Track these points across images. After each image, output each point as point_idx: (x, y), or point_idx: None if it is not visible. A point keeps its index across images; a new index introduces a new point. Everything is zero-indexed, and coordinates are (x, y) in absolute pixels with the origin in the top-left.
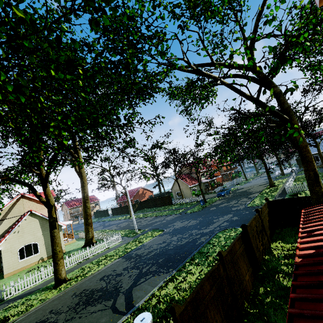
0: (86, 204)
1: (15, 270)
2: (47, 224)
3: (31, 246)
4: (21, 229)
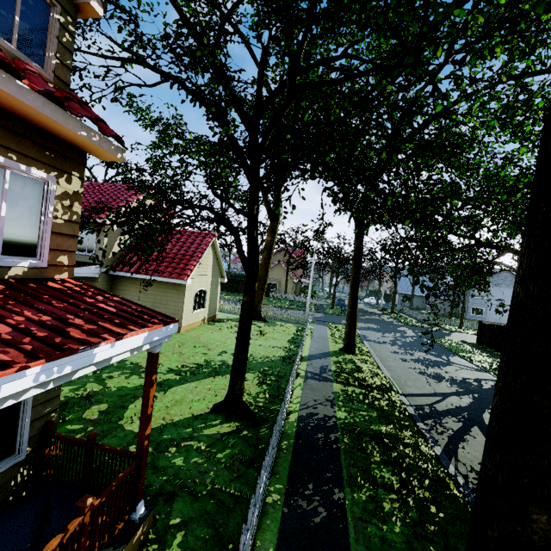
0: (270, 260)
1: (187, 325)
2: (216, 266)
3: (202, 293)
4: (202, 260)
